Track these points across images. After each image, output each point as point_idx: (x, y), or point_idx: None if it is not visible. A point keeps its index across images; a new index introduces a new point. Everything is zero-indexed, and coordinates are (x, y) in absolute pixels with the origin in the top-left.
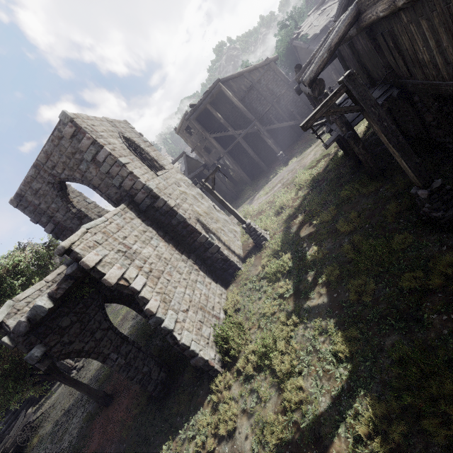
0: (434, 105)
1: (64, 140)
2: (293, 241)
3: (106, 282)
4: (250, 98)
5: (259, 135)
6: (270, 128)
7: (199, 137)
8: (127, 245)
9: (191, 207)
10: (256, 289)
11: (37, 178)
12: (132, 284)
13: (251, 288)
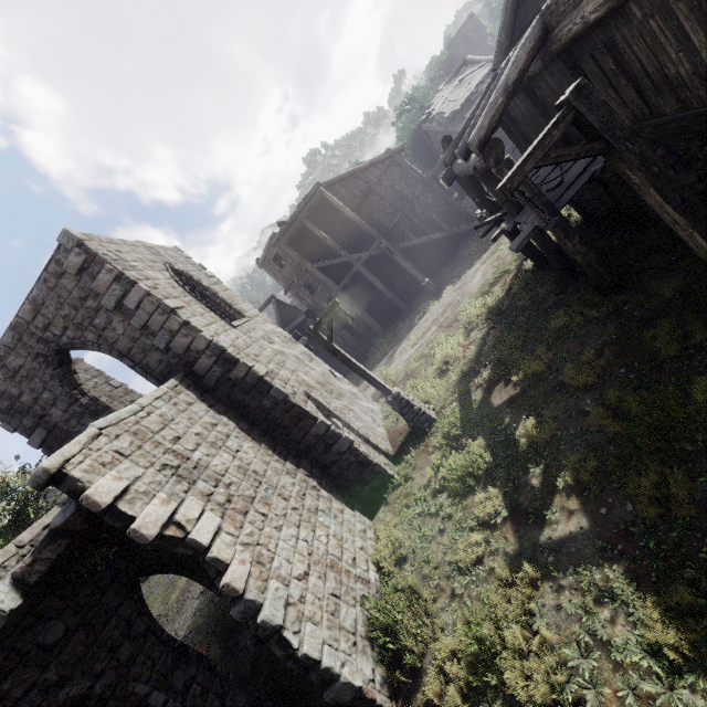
0: (704, 152)
1: (66, 278)
2: (482, 416)
3: (136, 535)
4: (369, 206)
5: (388, 259)
6: (405, 246)
7: (295, 270)
8: (180, 453)
9: (294, 375)
10: (431, 514)
11: (17, 347)
12: (191, 532)
13: (420, 512)
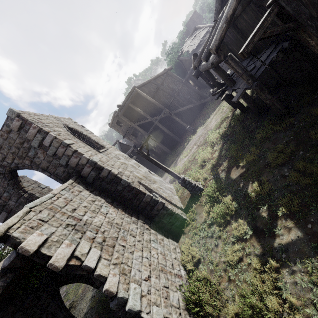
0: None
1: (12, 133)
2: (227, 184)
3: (52, 267)
4: (158, 95)
5: (169, 118)
6: (177, 112)
7: (127, 127)
8: (76, 217)
9: (132, 173)
10: (209, 236)
11: None
12: (84, 261)
13: (203, 236)
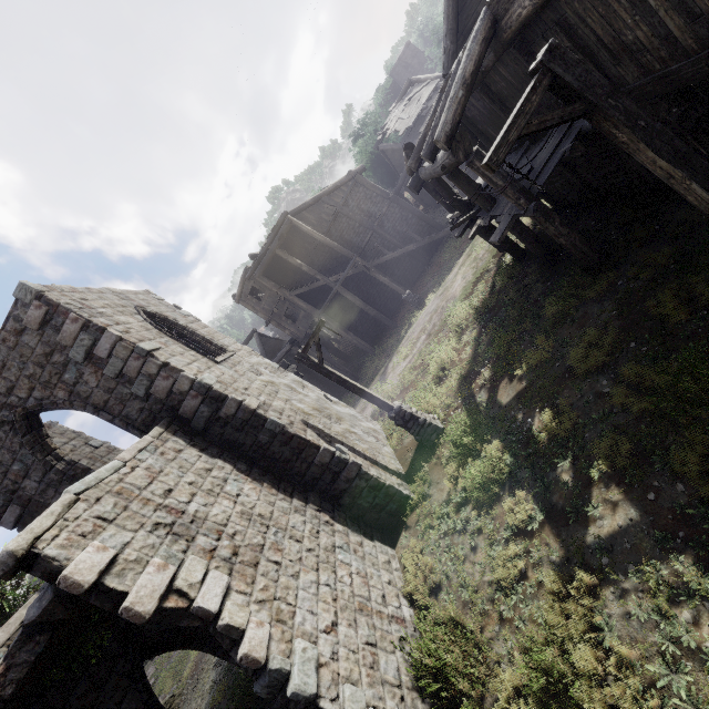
0: (672, 114)
1: (27, 334)
2: (492, 417)
3: (130, 614)
4: (339, 228)
5: (365, 277)
6: (380, 262)
7: (273, 300)
8: (173, 507)
9: (288, 405)
10: (458, 531)
11: None
12: (196, 599)
13: (446, 531)
